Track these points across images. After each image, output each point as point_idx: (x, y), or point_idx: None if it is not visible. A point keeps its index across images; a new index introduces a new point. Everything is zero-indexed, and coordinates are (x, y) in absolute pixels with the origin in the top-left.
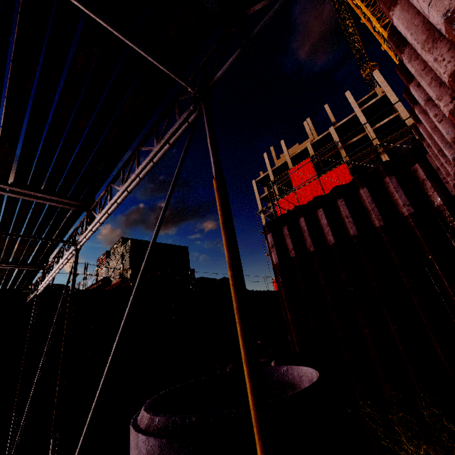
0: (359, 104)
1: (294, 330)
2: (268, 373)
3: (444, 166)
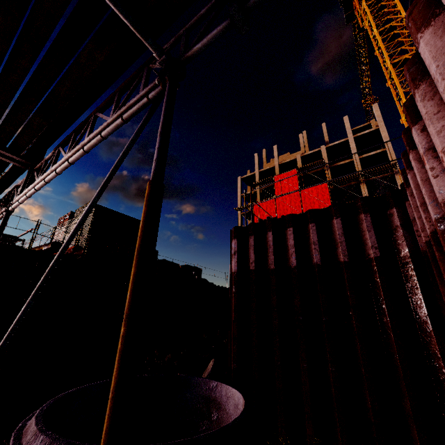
0: (353, 131)
1: (234, 346)
2: (197, 384)
3: (422, 219)
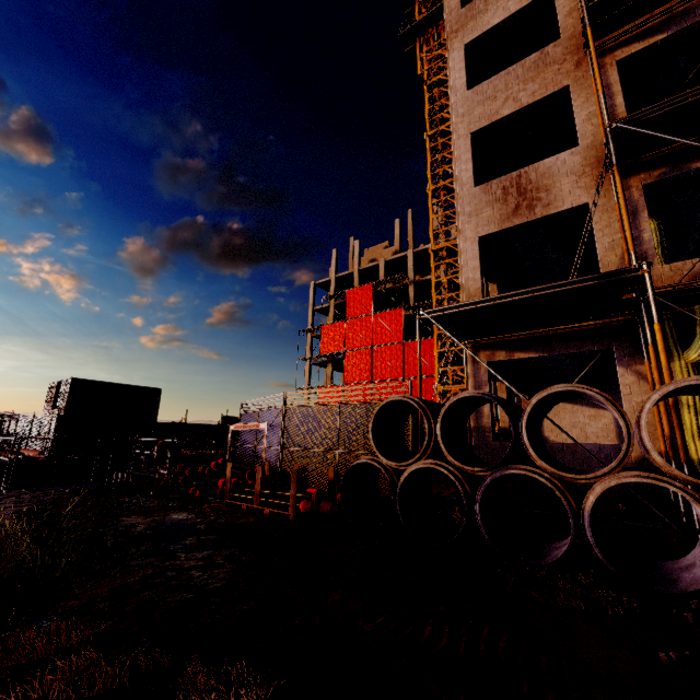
0: None
1: None
2: None
3: None
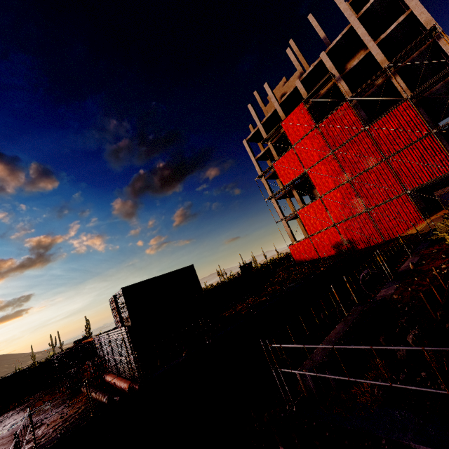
0: (353, 2)
1: None
2: None
3: None
